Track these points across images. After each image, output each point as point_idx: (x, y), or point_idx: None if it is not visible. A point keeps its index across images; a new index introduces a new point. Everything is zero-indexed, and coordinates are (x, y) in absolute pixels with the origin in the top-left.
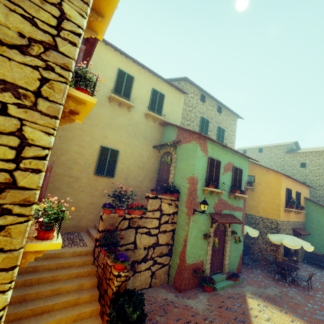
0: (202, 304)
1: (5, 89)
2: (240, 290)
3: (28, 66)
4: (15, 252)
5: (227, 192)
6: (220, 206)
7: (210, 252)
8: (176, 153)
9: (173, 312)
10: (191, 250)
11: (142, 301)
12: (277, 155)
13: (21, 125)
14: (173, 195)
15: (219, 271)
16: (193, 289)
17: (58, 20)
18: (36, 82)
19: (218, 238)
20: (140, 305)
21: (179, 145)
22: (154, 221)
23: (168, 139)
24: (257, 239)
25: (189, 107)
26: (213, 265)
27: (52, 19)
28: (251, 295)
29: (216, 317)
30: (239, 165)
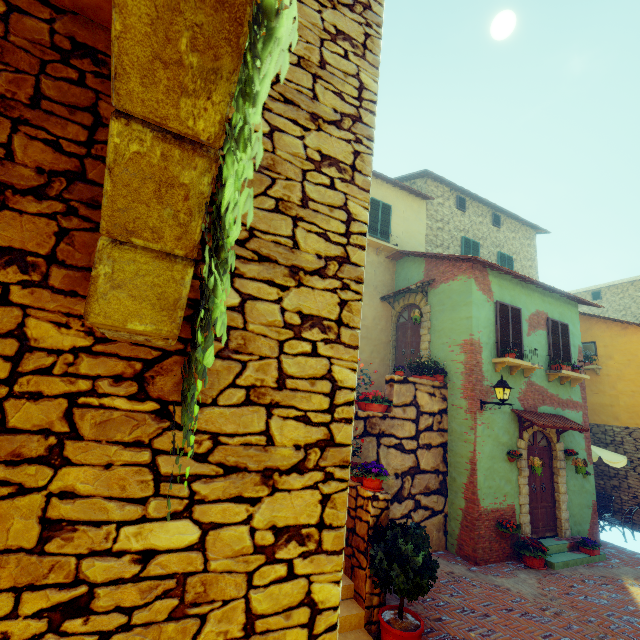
0: (529, 586)
1: (330, 165)
2: (606, 572)
3: (343, 140)
4: (357, 331)
5: (541, 369)
6: (532, 398)
7: (526, 490)
8: (428, 303)
9: (473, 592)
10: (486, 482)
11: (425, 538)
12: (639, 300)
13: (345, 200)
14: (436, 377)
15: (550, 534)
16: (502, 562)
17: (358, 91)
18: (350, 156)
19: (541, 458)
20: (424, 543)
21: (432, 287)
22: (407, 425)
23: (409, 282)
24: (626, 477)
25: (437, 222)
26: (535, 518)
27: (354, 91)
28: (637, 581)
29: (566, 608)
30: (560, 317)
